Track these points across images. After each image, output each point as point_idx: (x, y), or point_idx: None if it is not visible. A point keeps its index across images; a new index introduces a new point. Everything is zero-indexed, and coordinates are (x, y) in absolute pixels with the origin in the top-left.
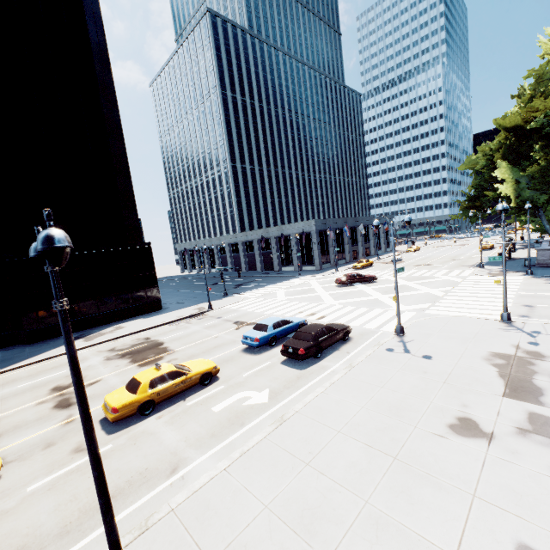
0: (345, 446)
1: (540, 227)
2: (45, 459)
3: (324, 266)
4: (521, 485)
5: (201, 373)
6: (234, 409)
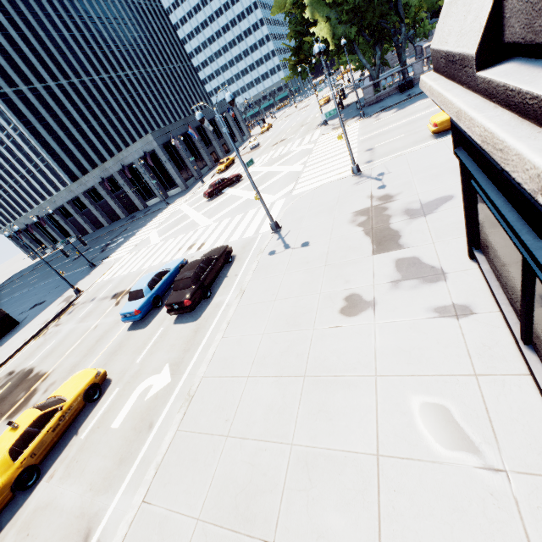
0: (258, 390)
1: (359, 64)
2: None
3: (189, 183)
4: (407, 341)
5: (81, 393)
6: (137, 412)
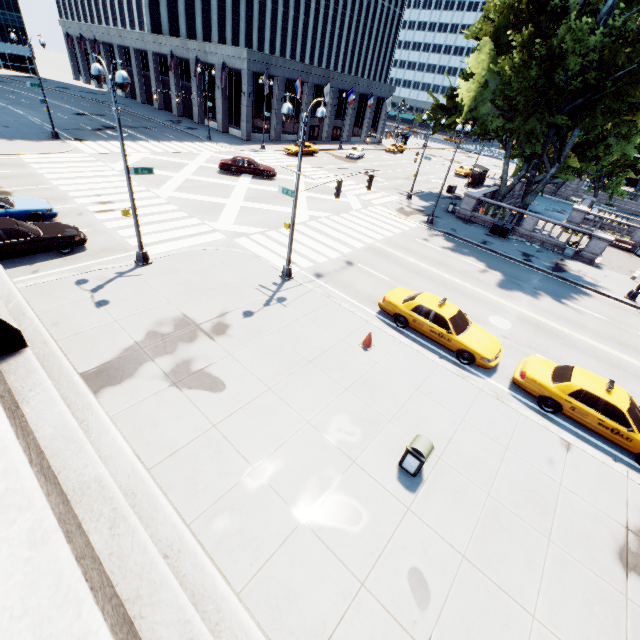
0: None
1: None
2: None
3: (258, 137)
4: None
5: None
6: None
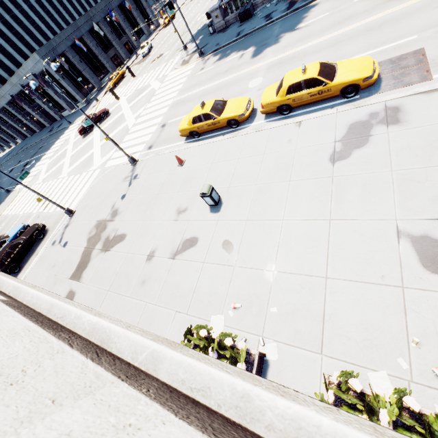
0: None
1: None
2: None
3: (91, 96)
4: None
5: None
6: None
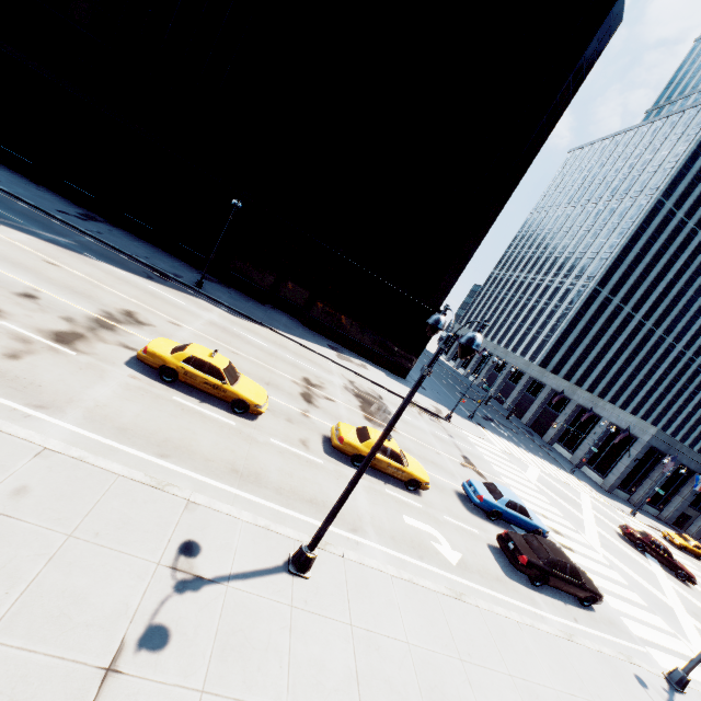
0: (509, 695)
1: None
2: (285, 428)
3: (616, 492)
4: None
5: (414, 476)
6: (420, 536)
